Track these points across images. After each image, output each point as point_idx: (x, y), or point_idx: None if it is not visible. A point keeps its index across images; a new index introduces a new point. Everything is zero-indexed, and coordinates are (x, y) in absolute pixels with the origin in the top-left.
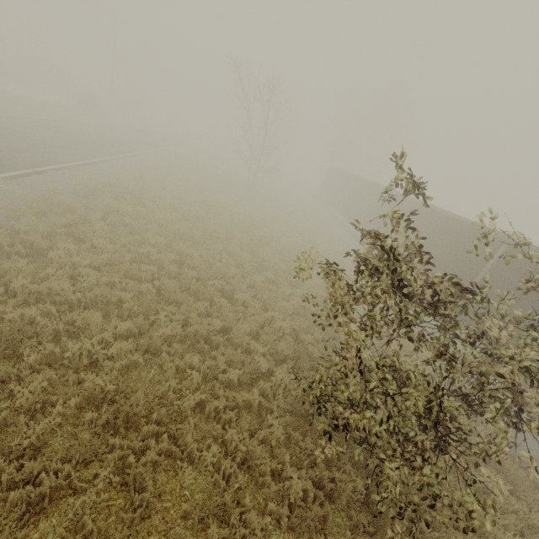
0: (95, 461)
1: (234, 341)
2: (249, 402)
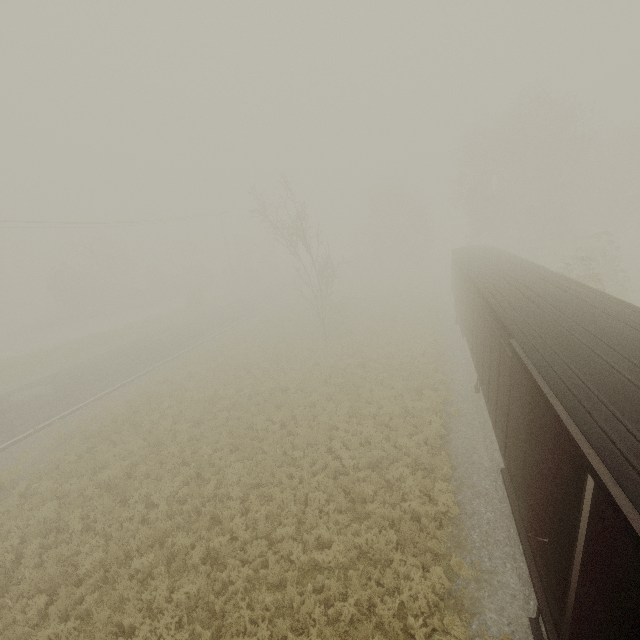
0: None
1: None
2: None
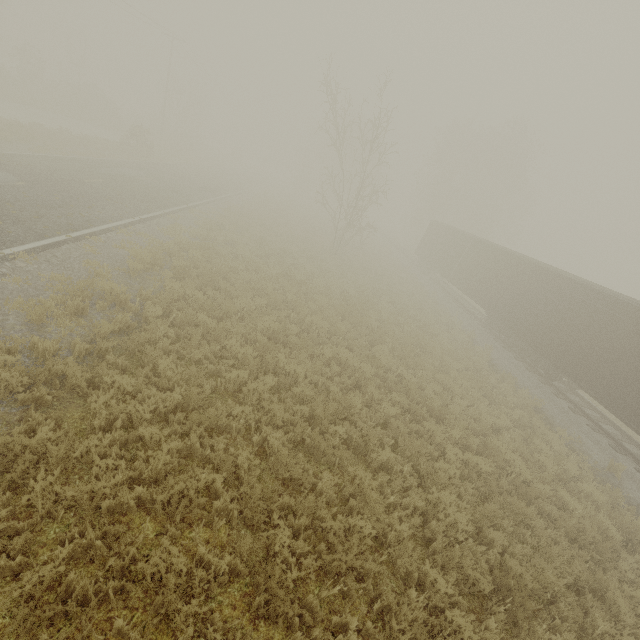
0: None
1: (392, 559)
2: None
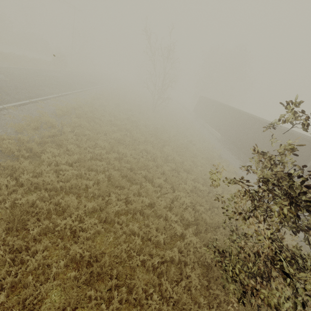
0: (78, 308)
1: (157, 212)
2: (172, 257)
